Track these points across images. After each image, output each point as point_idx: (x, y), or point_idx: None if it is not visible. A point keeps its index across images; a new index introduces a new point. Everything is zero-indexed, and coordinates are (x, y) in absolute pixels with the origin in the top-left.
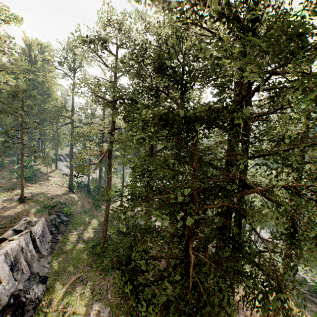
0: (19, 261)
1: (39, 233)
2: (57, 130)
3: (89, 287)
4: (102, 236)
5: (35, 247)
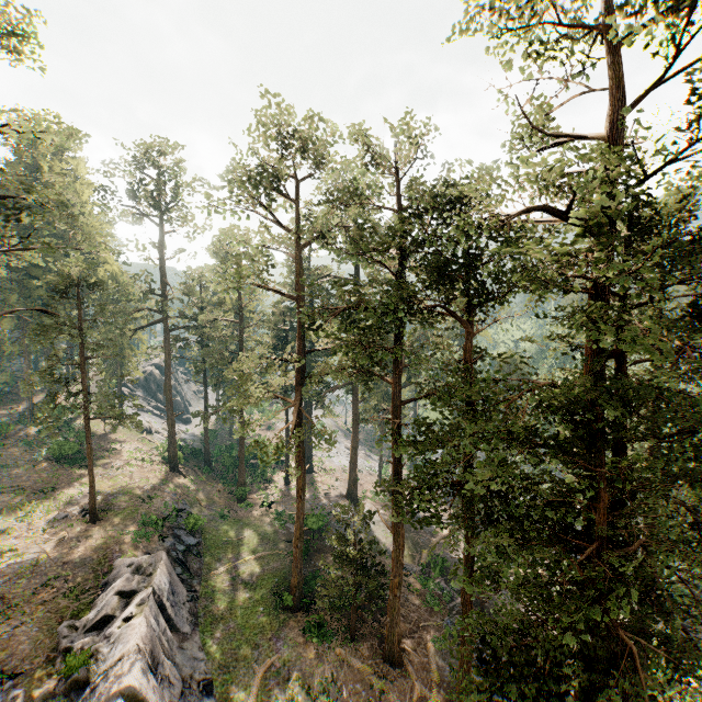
0: (159, 661)
1: (166, 588)
2: (129, 338)
3: (298, 681)
4: (295, 571)
5: (167, 621)
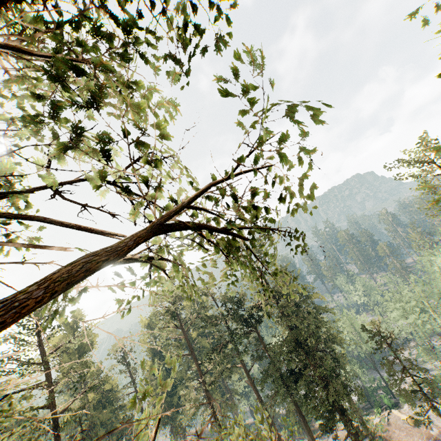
0: None
1: None
2: None
3: None
4: None
5: None
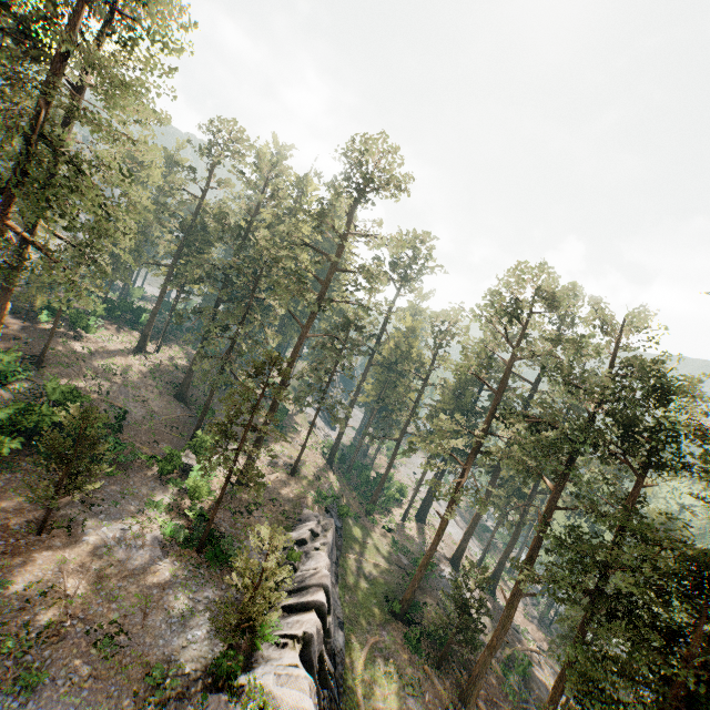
0: None
1: (331, 545)
2: None
3: (394, 666)
4: (411, 588)
5: None
